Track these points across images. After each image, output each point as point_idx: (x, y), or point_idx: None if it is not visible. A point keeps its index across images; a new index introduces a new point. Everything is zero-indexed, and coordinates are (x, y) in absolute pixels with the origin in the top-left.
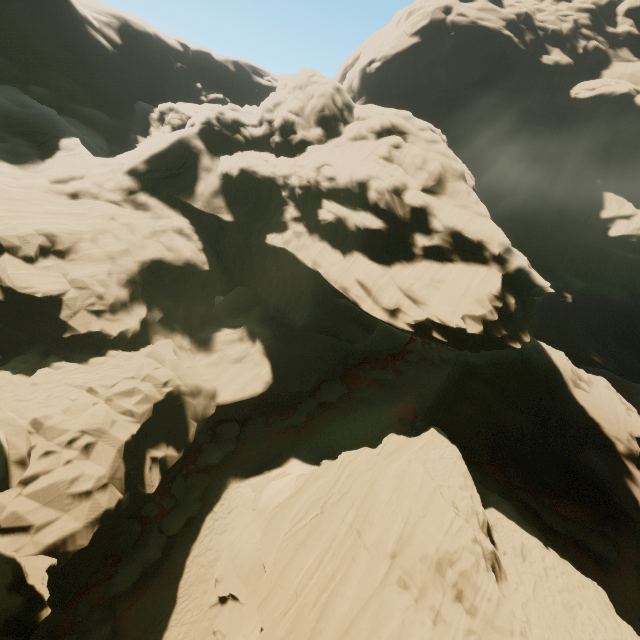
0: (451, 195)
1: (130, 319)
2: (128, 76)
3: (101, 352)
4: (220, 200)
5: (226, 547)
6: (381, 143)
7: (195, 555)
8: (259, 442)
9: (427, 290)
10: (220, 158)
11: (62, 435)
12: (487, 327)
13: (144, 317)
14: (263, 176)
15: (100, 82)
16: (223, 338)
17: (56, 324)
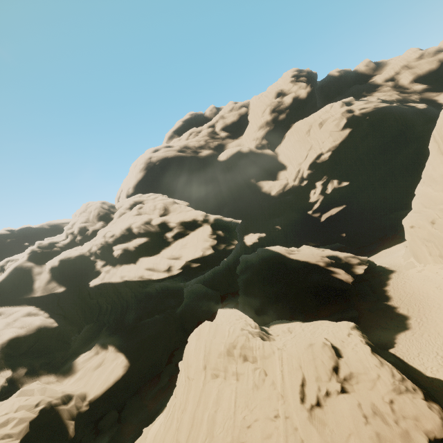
0: (173, 211)
1: None
2: None
3: None
4: (53, 283)
5: None
6: (133, 210)
7: None
8: (138, 414)
9: (180, 251)
10: (46, 263)
11: None
12: (215, 248)
13: (10, 377)
14: (75, 256)
15: None
16: (82, 359)
17: None
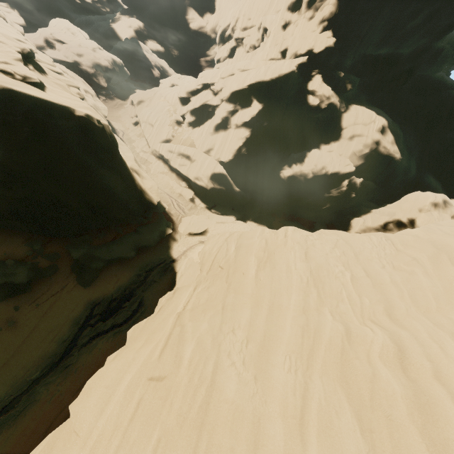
0: None
1: None
2: None
3: None
4: None
5: None
6: None
7: None
8: None
9: None
10: None
11: None
12: (94, 3)
13: None
14: None
15: None
16: None
17: None
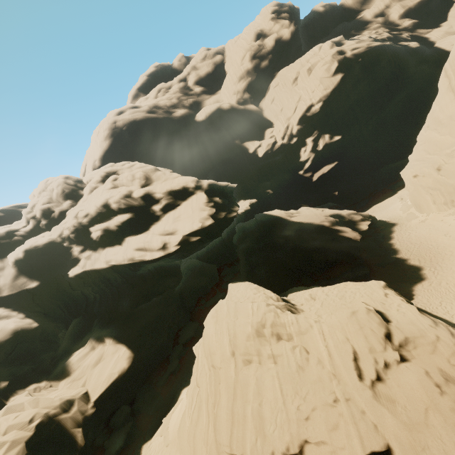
0: (157, 180)
1: None
2: None
3: None
4: (22, 279)
5: None
6: (106, 183)
7: None
8: (152, 403)
9: (174, 224)
10: (7, 256)
11: None
12: (214, 217)
13: None
14: (44, 244)
15: None
16: (77, 358)
17: None
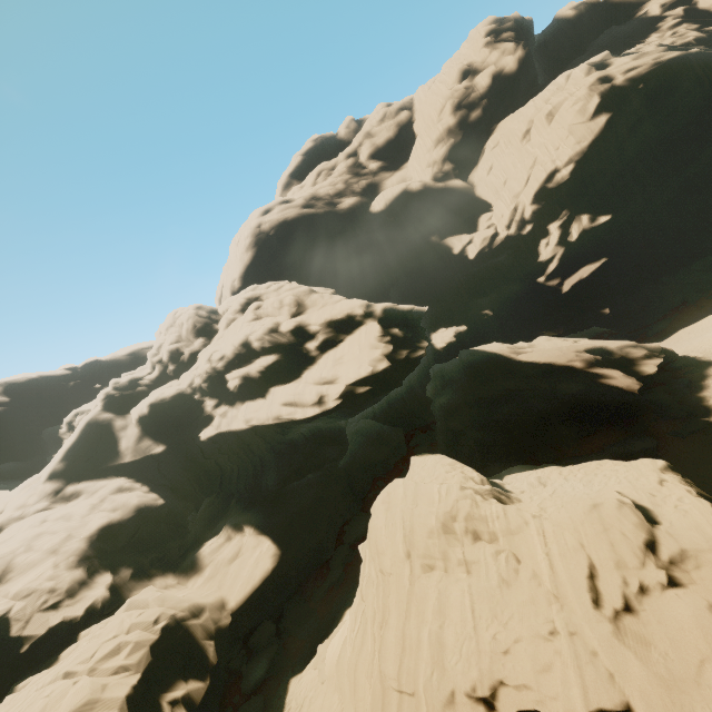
0: (312, 306)
1: (94, 591)
2: (26, 419)
3: (72, 642)
4: (146, 441)
5: None
6: (246, 314)
7: None
8: (305, 623)
9: (334, 369)
10: (130, 412)
11: None
12: (391, 358)
13: (111, 583)
14: (171, 397)
15: (1, 440)
16: (209, 550)
17: (9, 646)
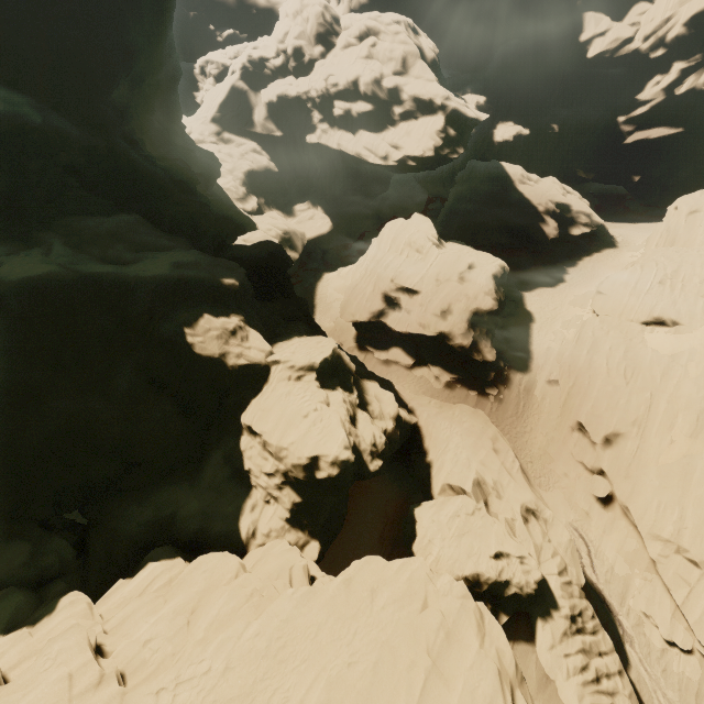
0: (412, 72)
1: (252, 202)
2: None
3: None
4: (270, 123)
5: (330, 288)
6: (363, 46)
7: (318, 293)
8: (334, 260)
9: (403, 140)
10: (261, 92)
11: (253, 241)
12: (437, 151)
13: (257, 202)
14: (292, 97)
15: None
16: (299, 209)
17: None
